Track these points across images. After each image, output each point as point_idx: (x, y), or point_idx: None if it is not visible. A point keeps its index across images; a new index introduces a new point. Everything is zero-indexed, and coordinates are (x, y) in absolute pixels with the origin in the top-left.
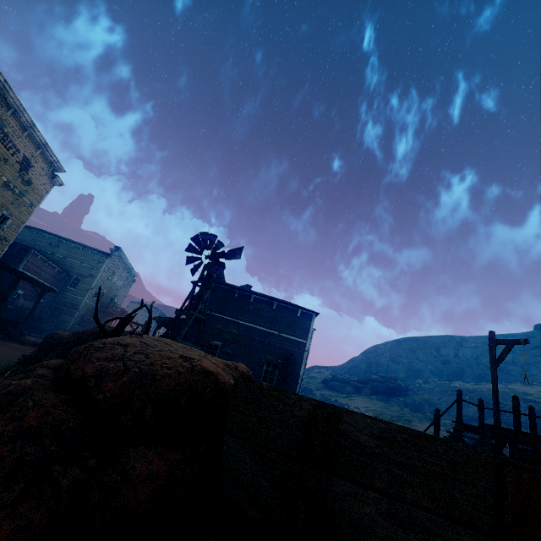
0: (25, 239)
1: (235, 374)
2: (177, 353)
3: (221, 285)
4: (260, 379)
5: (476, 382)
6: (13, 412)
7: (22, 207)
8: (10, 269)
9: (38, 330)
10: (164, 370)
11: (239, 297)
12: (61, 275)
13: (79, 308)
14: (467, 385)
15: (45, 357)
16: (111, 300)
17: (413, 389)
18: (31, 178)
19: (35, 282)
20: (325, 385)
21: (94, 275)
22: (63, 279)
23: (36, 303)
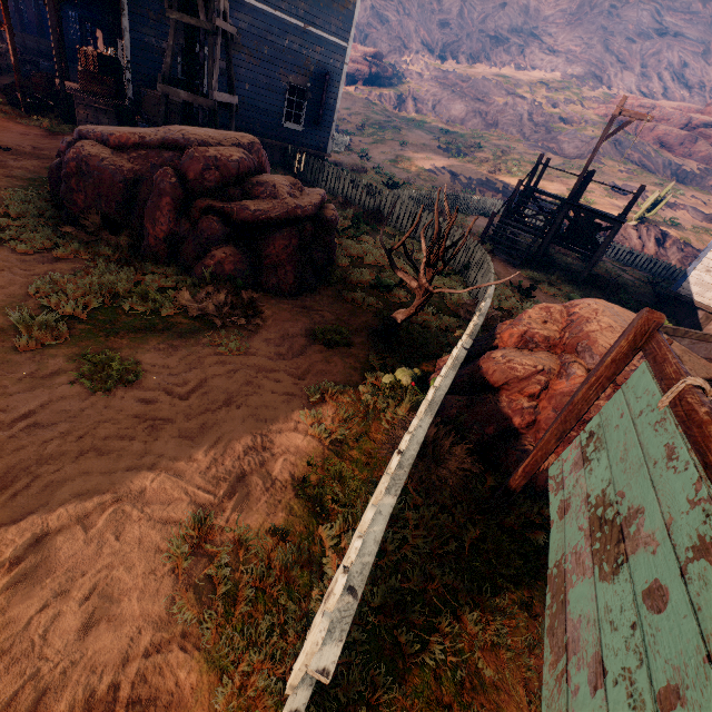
0: None
1: None
2: None
3: None
4: (283, 118)
5: (471, 64)
6: None
7: None
8: None
9: None
10: None
11: None
12: None
13: None
14: (462, 69)
15: (144, 218)
16: None
17: (399, 74)
18: None
19: None
20: None
21: None
22: None
23: None
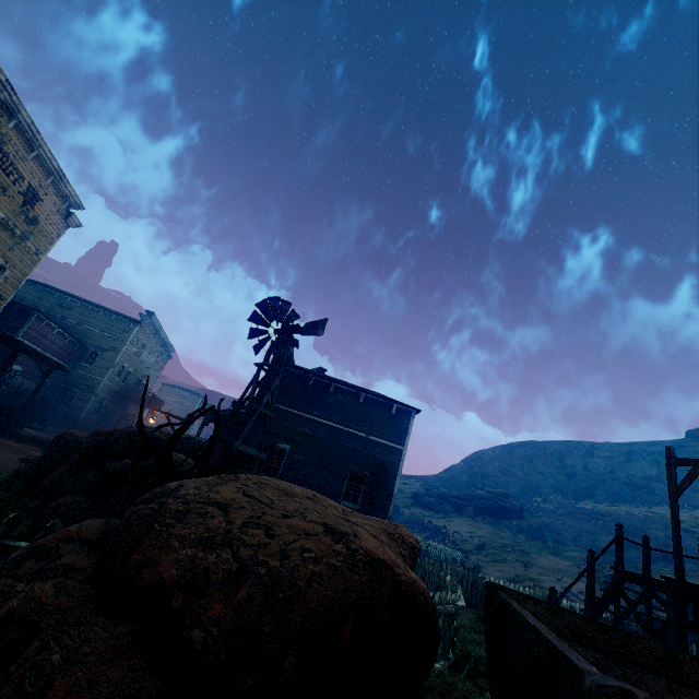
0: (27, 298)
1: (404, 551)
2: (317, 523)
3: (290, 368)
4: (341, 496)
5: (610, 503)
6: (18, 682)
7: (24, 254)
8: (6, 338)
9: (40, 419)
10: (308, 566)
11: (315, 385)
12: (73, 348)
13: (96, 392)
14: (600, 506)
15: (53, 470)
16: (138, 382)
17: (530, 509)
18: (38, 216)
19: (40, 357)
20: (416, 500)
21: (117, 348)
22: (76, 352)
23: (40, 384)
